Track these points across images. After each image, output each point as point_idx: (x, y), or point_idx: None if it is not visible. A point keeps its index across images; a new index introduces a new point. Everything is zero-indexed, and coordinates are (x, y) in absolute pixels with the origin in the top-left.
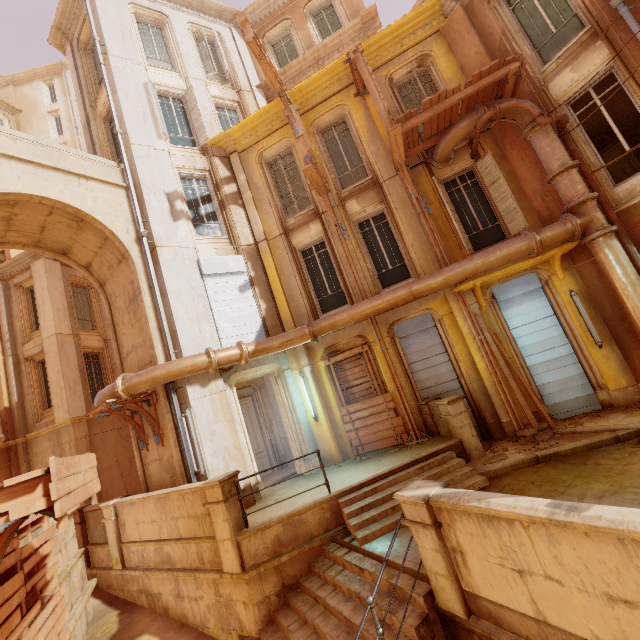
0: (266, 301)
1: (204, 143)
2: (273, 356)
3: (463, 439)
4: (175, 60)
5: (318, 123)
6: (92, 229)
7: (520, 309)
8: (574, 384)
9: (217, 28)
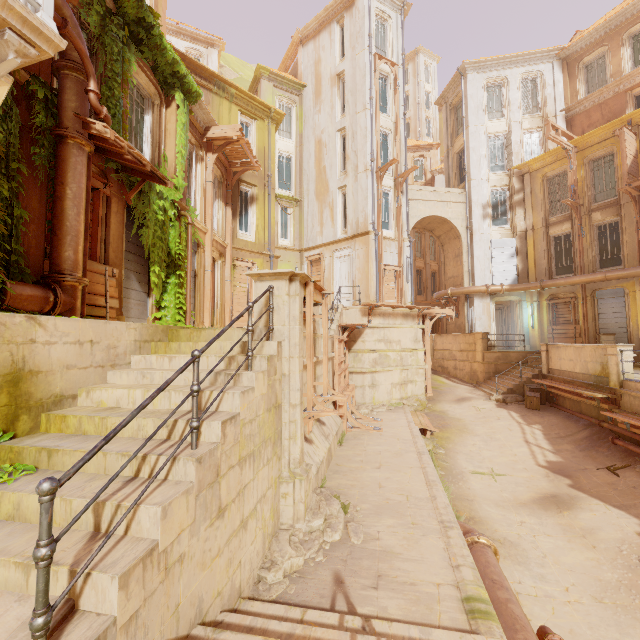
0: (522, 264)
1: (509, 168)
2: (518, 293)
3: None
4: (504, 110)
5: (591, 156)
6: (447, 225)
7: None
8: None
9: (541, 68)
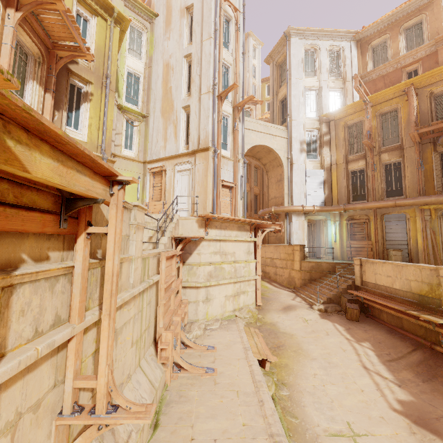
0: (328, 191)
1: (320, 115)
2: (324, 213)
3: None
4: (317, 70)
5: (381, 111)
6: (273, 154)
7: None
8: None
9: (343, 44)
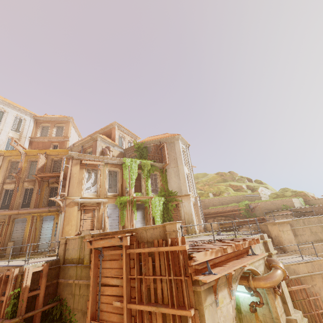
0: None
1: None
2: None
3: (6, 251)
4: (2, 123)
5: (31, 159)
6: None
7: (47, 223)
8: (47, 244)
9: (26, 117)
